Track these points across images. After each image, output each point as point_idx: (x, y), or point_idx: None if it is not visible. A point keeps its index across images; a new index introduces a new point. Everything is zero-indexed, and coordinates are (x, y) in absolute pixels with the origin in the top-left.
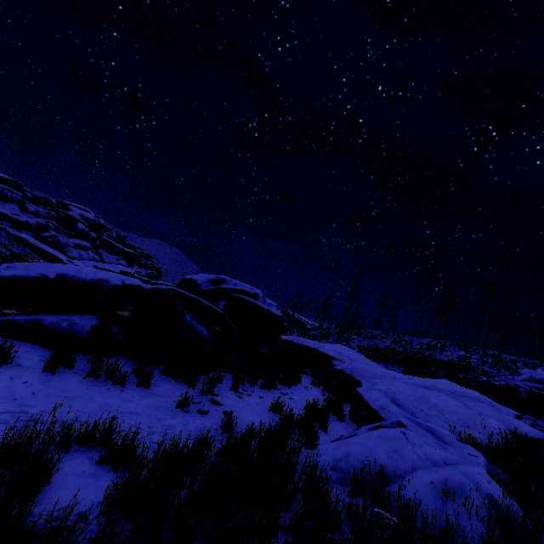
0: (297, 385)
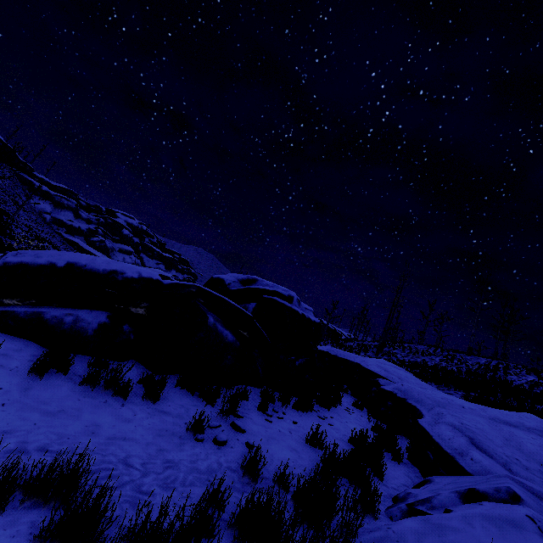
0: (337, 406)
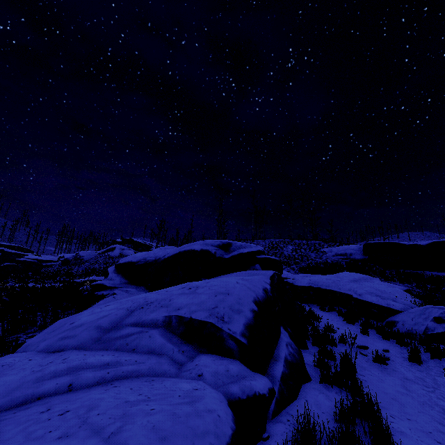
0: None
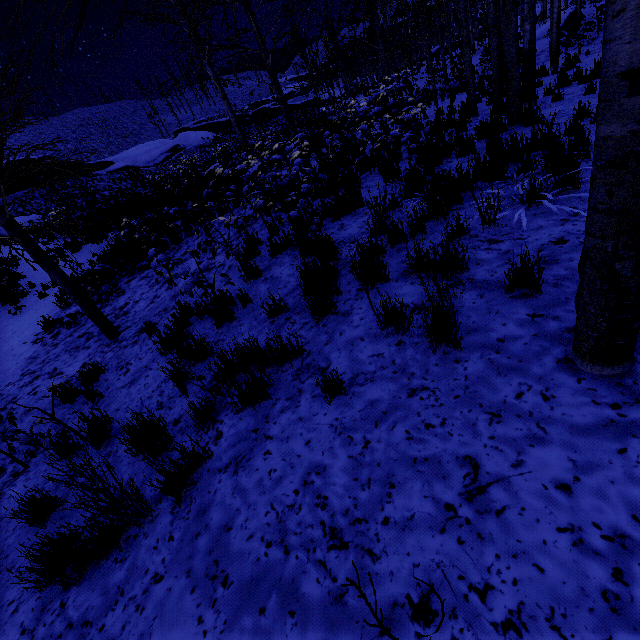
0: None
